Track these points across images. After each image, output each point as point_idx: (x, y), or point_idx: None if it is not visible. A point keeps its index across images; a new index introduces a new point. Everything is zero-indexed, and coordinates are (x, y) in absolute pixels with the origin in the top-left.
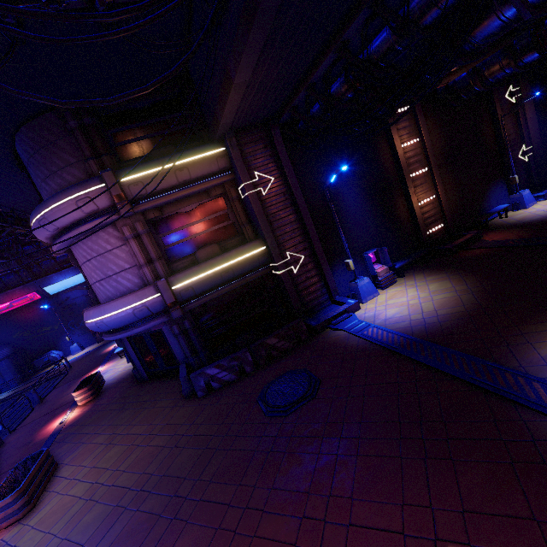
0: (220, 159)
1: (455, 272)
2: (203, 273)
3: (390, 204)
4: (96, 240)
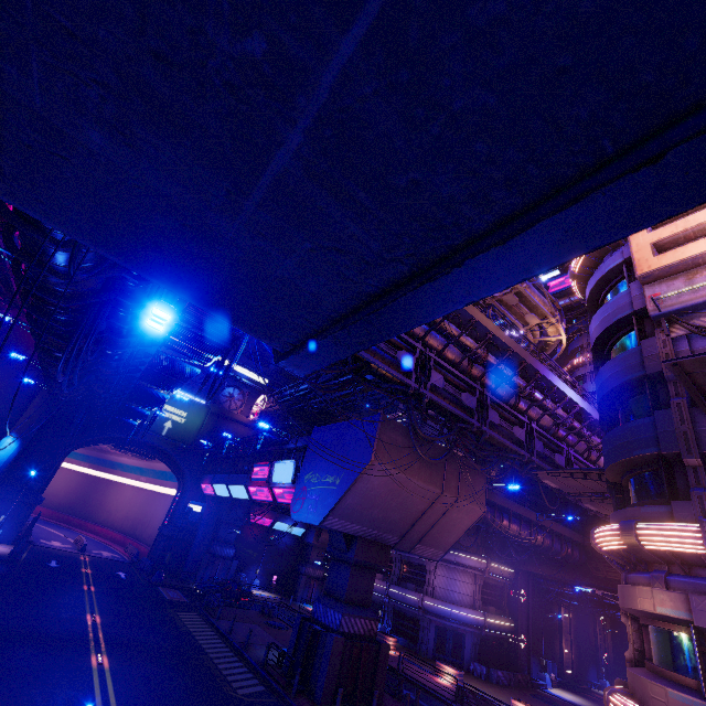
0: (512, 574)
1: (587, 698)
2: (495, 620)
3: (553, 640)
4: (464, 574)
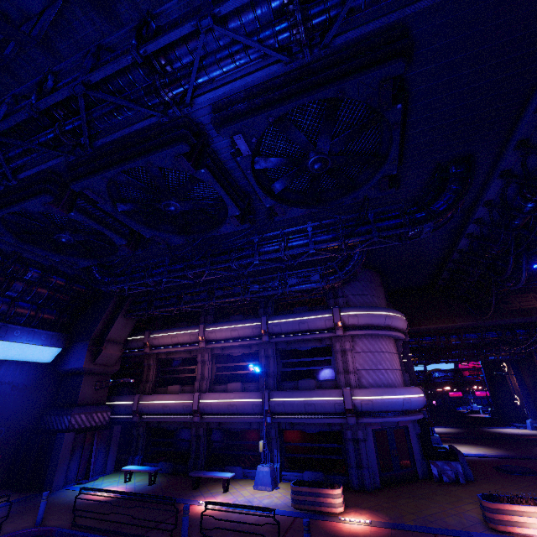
0: None
1: (460, 443)
2: None
3: None
4: (389, 343)
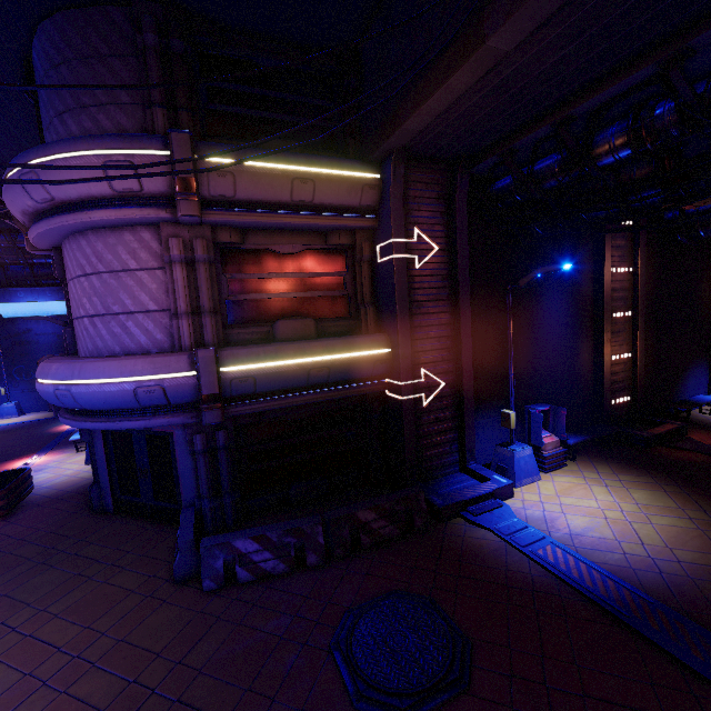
0: (368, 189)
1: (670, 480)
2: (281, 361)
3: (573, 346)
4: (113, 244)
